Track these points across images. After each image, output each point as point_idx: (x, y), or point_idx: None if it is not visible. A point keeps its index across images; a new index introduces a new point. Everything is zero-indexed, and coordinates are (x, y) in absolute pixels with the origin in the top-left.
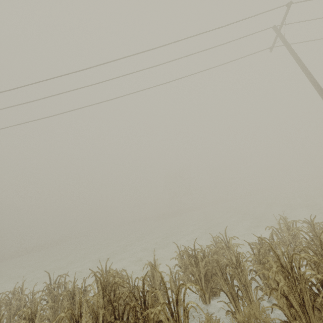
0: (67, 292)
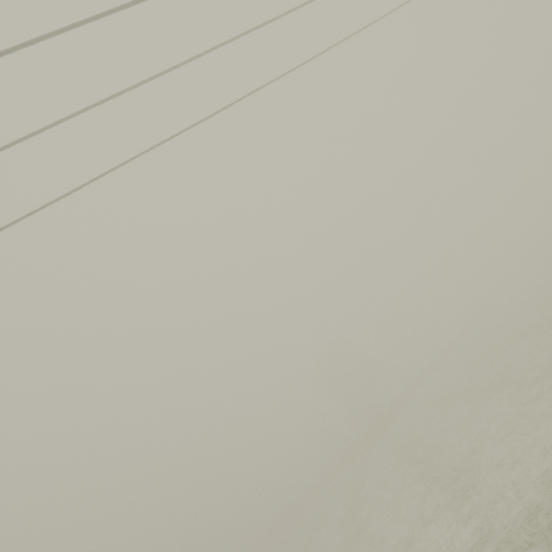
0: None
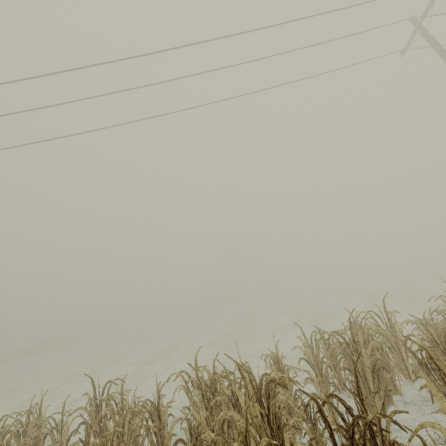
0: (151, 406)
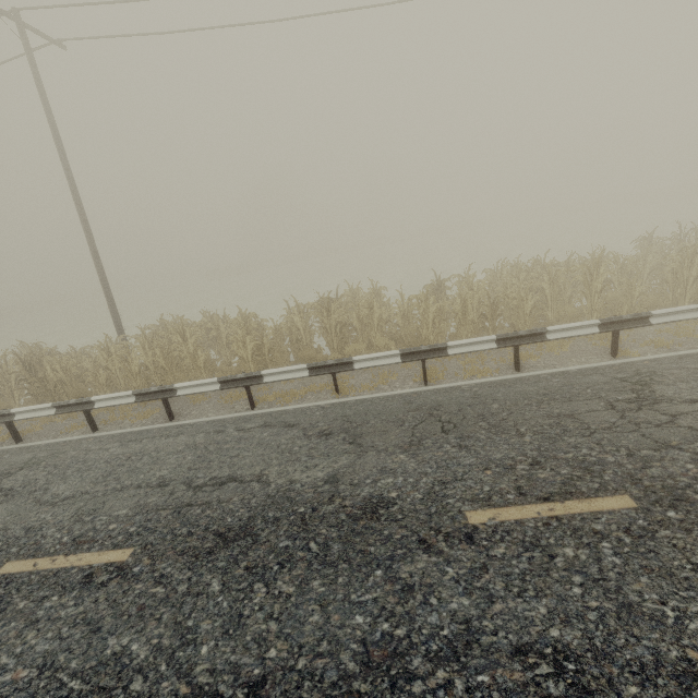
0: None
